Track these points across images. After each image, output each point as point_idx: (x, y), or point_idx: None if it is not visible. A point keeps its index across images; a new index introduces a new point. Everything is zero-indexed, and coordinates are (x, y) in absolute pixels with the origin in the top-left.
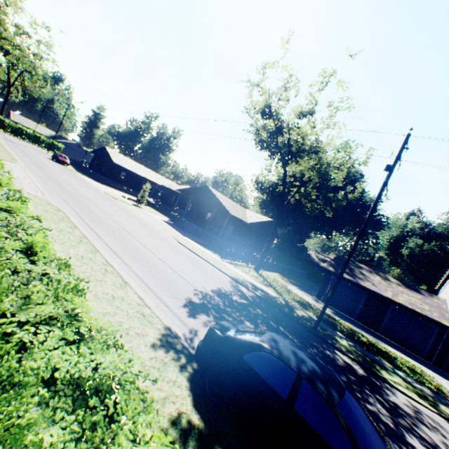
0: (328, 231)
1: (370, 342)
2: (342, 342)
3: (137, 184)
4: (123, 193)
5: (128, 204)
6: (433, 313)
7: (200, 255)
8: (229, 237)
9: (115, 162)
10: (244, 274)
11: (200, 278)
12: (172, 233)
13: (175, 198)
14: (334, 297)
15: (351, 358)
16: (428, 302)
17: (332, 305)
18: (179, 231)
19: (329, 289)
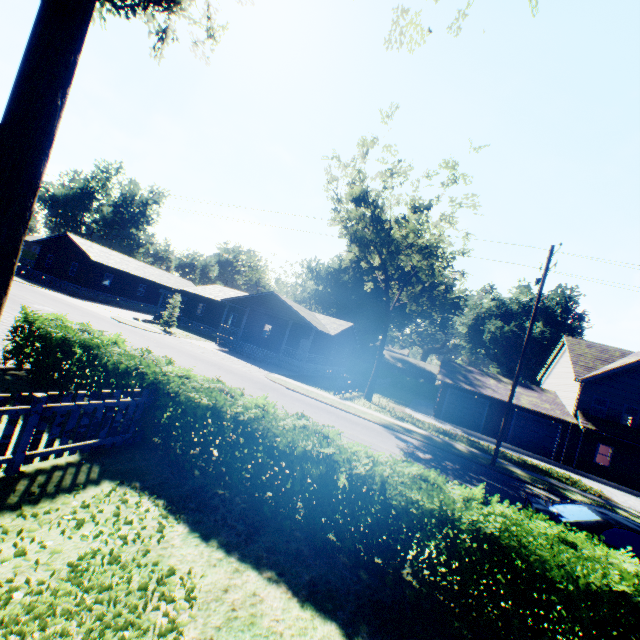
0: (403, 323)
1: (519, 459)
2: (518, 472)
3: (132, 290)
4: (122, 310)
5: (161, 334)
6: (556, 412)
7: (323, 400)
8: (313, 358)
9: (95, 260)
10: (376, 413)
11: (375, 440)
12: (259, 372)
13: (207, 307)
14: (454, 413)
15: (541, 489)
16: (545, 399)
17: (454, 422)
18: (252, 363)
19: (447, 404)
